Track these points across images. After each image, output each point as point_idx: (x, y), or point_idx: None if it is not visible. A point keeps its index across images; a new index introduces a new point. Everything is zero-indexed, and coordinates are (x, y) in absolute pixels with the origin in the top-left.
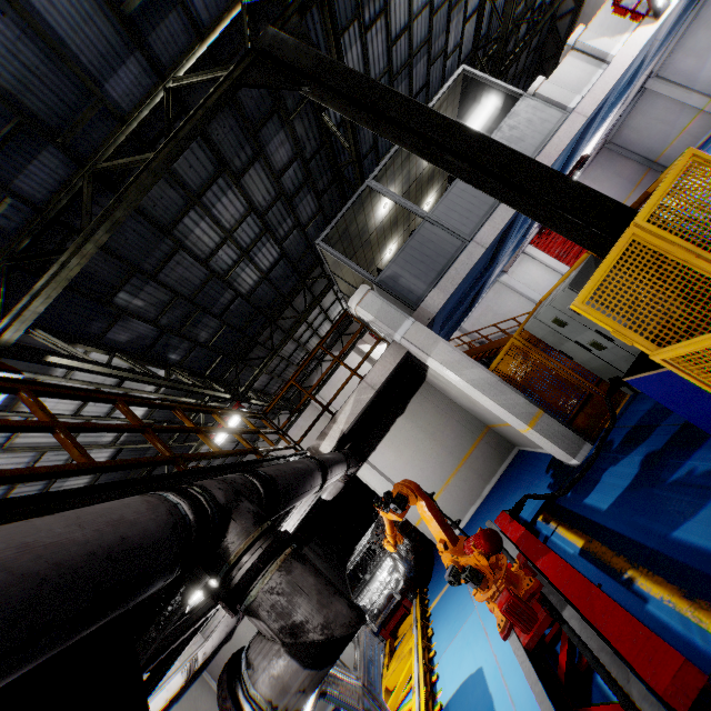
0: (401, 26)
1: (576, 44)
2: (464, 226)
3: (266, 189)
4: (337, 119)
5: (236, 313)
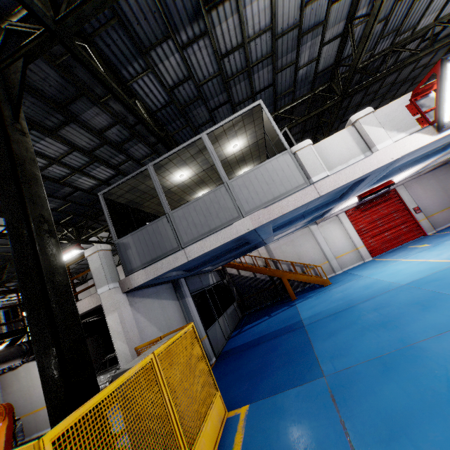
0: (233, 44)
1: (356, 122)
2: (186, 235)
3: (89, 138)
4: (161, 102)
5: (80, 197)
